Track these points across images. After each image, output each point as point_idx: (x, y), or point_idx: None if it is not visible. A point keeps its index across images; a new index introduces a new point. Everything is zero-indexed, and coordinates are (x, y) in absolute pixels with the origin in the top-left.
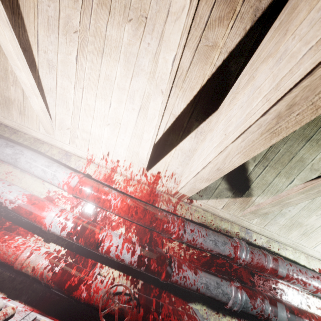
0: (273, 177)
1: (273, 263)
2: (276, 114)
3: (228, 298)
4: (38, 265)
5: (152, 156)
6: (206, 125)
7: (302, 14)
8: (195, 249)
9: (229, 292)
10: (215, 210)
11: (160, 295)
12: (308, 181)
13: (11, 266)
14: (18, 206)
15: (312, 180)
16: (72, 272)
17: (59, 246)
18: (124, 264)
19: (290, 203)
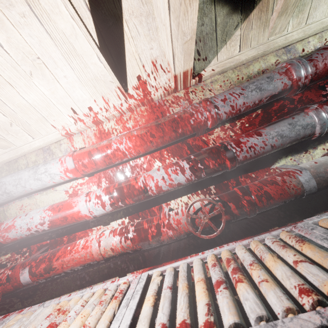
0: None
1: None
2: None
3: (312, 127)
4: (113, 244)
5: (113, 64)
6: None
7: None
8: (242, 118)
9: (309, 120)
10: (233, 61)
11: (239, 182)
12: None
13: (94, 261)
14: (51, 222)
15: None
16: (145, 227)
17: (119, 220)
18: (183, 186)
19: None
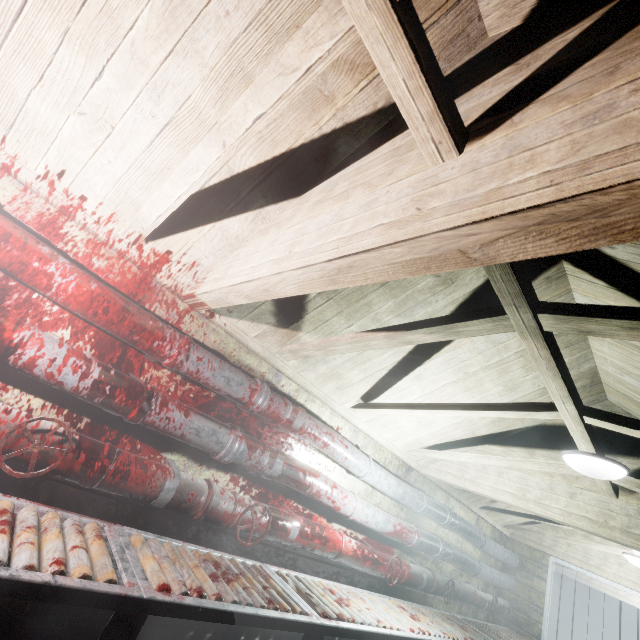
0: (333, 314)
1: (291, 414)
2: (338, 267)
3: (222, 447)
4: None
5: (165, 220)
6: (276, 210)
7: (406, 170)
8: (196, 385)
9: (226, 441)
10: (244, 338)
11: (118, 440)
12: (361, 332)
13: None
14: None
15: (364, 333)
16: None
17: None
18: (60, 390)
19: (336, 351)
